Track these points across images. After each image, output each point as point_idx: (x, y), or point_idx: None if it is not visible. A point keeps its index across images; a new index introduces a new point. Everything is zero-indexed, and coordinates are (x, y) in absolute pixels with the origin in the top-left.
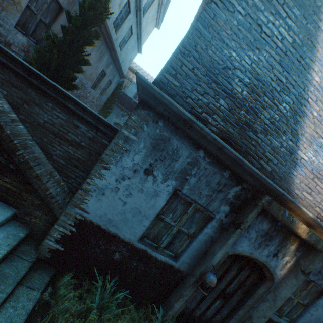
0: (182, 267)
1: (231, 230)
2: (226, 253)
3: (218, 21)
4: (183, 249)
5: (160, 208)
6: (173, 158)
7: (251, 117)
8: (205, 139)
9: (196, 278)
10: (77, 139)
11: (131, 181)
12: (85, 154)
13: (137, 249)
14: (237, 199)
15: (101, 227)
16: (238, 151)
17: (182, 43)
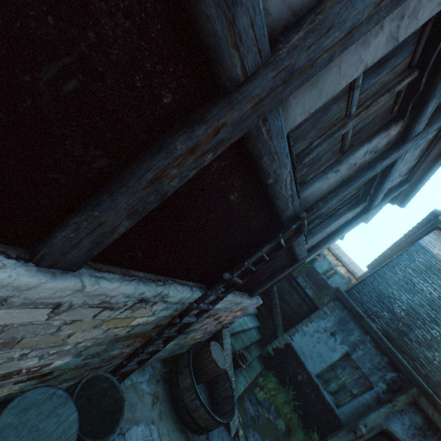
0: (341, 416)
1: (385, 403)
2: (379, 423)
3: (386, 275)
4: (345, 402)
5: (334, 360)
6: (349, 333)
7: (407, 329)
8: (371, 329)
9: (349, 426)
10: (290, 301)
11: (321, 335)
12: (291, 311)
13: (313, 380)
14: (393, 383)
15: (297, 353)
16: (396, 347)
17: (364, 279)
